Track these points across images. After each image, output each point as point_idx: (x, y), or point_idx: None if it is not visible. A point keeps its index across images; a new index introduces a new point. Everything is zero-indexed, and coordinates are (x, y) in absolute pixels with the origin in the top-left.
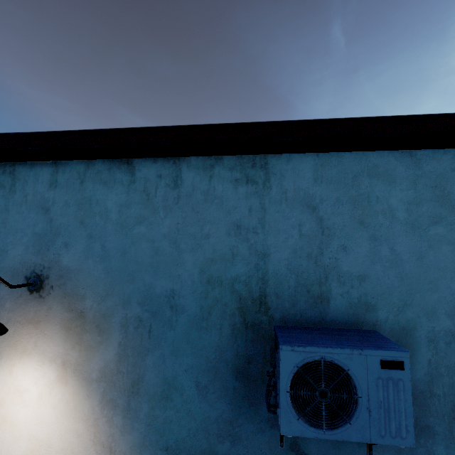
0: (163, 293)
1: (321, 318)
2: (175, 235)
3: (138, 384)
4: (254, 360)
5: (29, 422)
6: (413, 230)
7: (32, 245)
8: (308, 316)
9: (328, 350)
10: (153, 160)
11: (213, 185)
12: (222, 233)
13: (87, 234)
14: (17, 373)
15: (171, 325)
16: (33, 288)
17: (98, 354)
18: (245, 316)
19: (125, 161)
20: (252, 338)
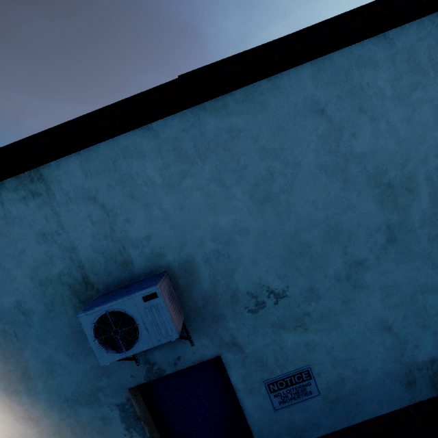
0: (11, 306)
1: (132, 276)
2: None
3: (27, 372)
4: None
5: None
6: (170, 189)
7: None
8: (122, 278)
9: (109, 305)
10: None
11: (7, 209)
12: (33, 245)
13: None
14: None
15: (30, 325)
16: None
17: None
18: (79, 296)
19: None
20: None
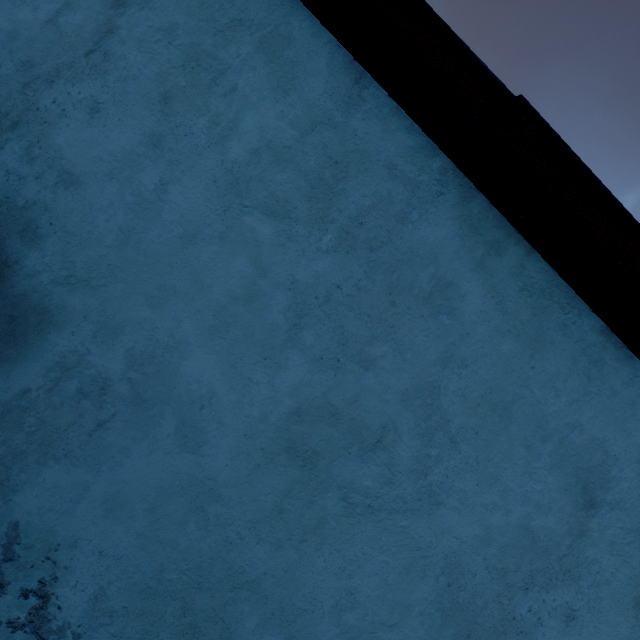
0: None
1: None
2: None
3: None
4: None
5: None
6: (227, 190)
7: None
8: None
9: None
10: None
11: None
12: None
13: None
14: None
15: None
16: None
17: None
18: None
19: None
20: None
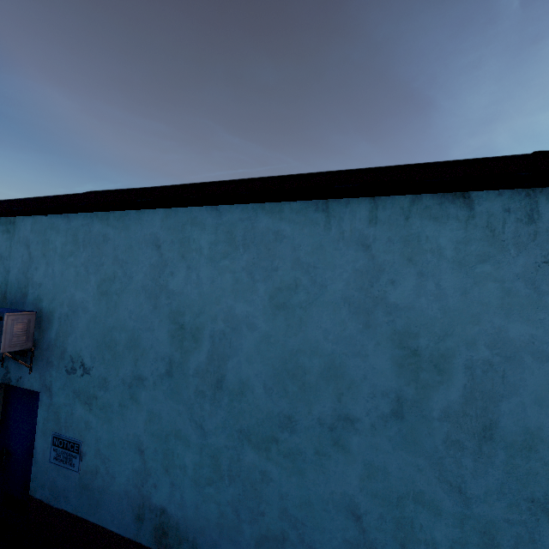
0: None
1: (24, 305)
2: None
3: None
4: None
5: None
6: (62, 259)
7: None
8: (20, 304)
9: None
10: None
11: None
12: None
13: None
14: None
15: None
16: None
17: None
18: None
19: None
20: None
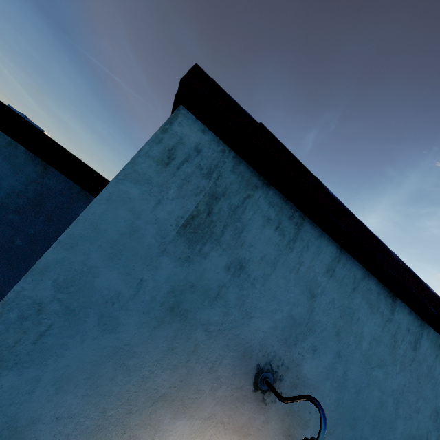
0: None
1: None
2: (399, 396)
3: None
4: None
5: None
6: None
7: (282, 328)
8: None
9: None
10: (410, 311)
11: (435, 365)
12: (427, 413)
13: (337, 350)
14: None
15: None
16: (263, 386)
17: None
18: None
19: (392, 295)
20: None
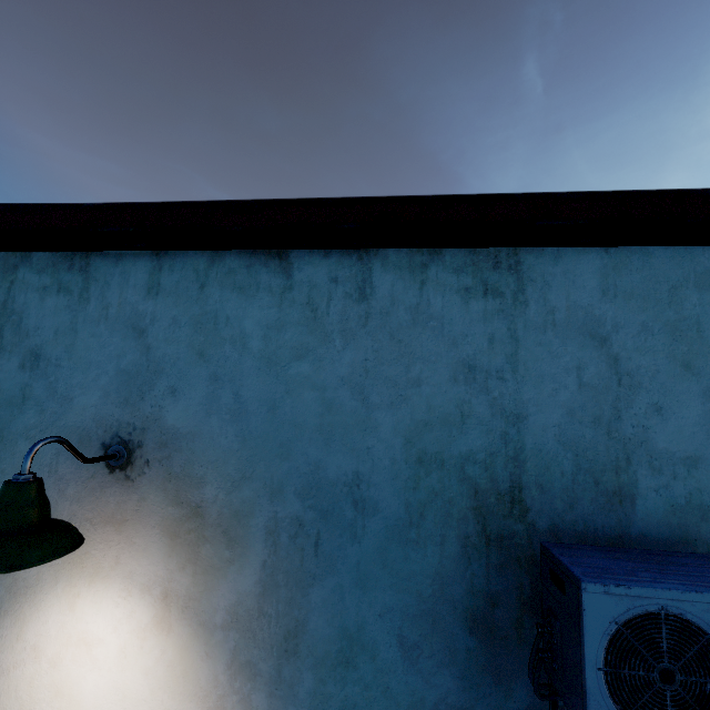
0: (340, 478)
1: (621, 530)
2: (362, 380)
3: (295, 636)
4: (503, 600)
5: (102, 698)
6: None
7: (115, 390)
8: (598, 525)
9: (673, 594)
10: (324, 253)
11: (427, 298)
12: (442, 378)
13: (210, 373)
14: (83, 610)
15: (355, 535)
16: (116, 463)
17: (226, 581)
18: (485, 522)
19: (276, 254)
20: (499, 562)
